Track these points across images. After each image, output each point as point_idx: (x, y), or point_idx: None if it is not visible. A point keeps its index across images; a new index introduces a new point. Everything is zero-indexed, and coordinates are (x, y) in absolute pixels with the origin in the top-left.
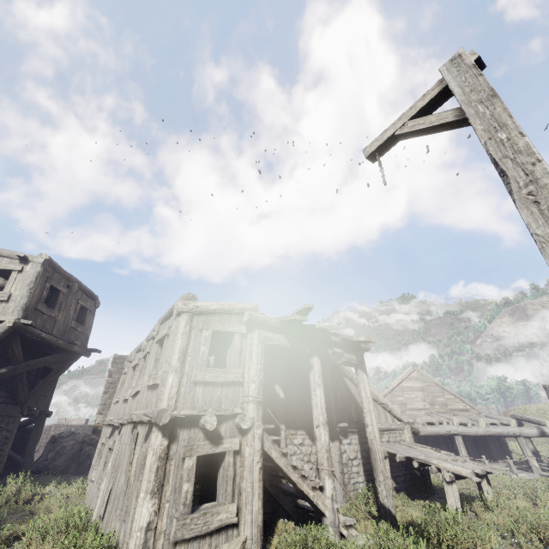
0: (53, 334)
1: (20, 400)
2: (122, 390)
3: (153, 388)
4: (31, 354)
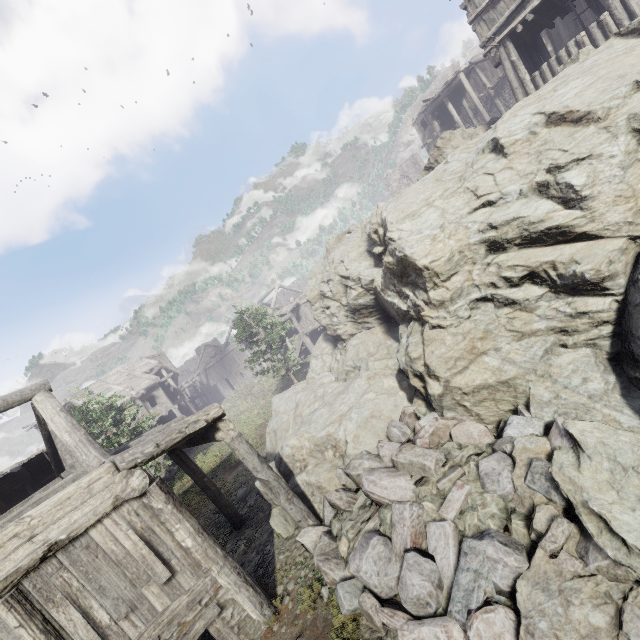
0: None
1: None
2: None
3: None
4: None
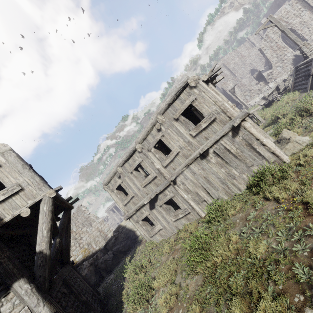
0: (62, 197)
1: (65, 260)
2: (129, 191)
3: (207, 126)
4: (36, 238)
